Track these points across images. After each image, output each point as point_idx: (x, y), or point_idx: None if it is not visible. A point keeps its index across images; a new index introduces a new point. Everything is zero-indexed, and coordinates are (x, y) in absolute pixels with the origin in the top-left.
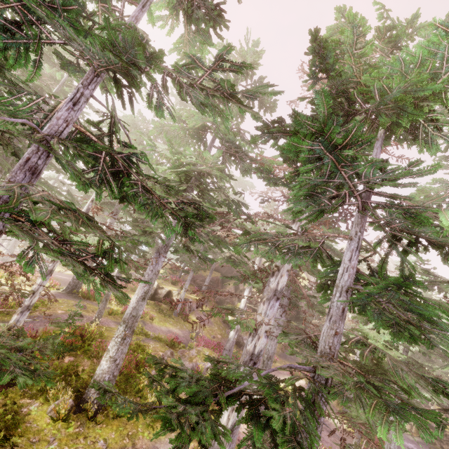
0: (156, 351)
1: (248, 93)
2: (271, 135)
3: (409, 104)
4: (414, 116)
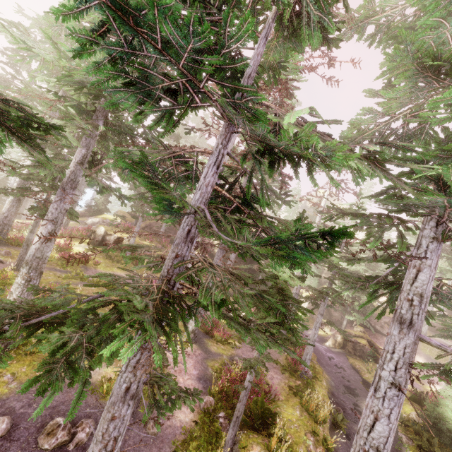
0: (90, 293)
1: None
2: None
3: None
4: None
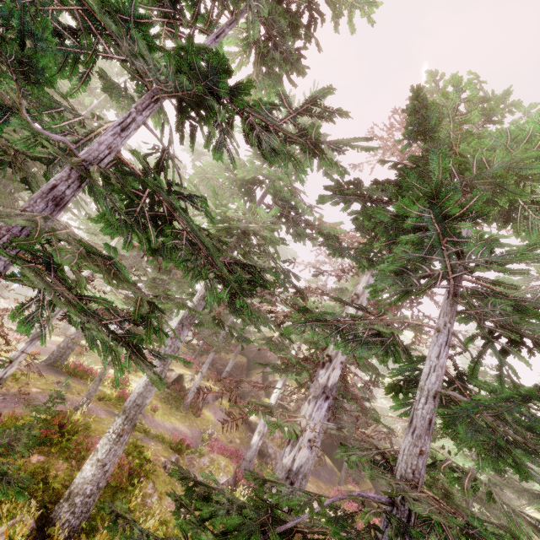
0: (157, 456)
1: (336, 145)
2: (344, 197)
3: (510, 181)
4: (515, 196)
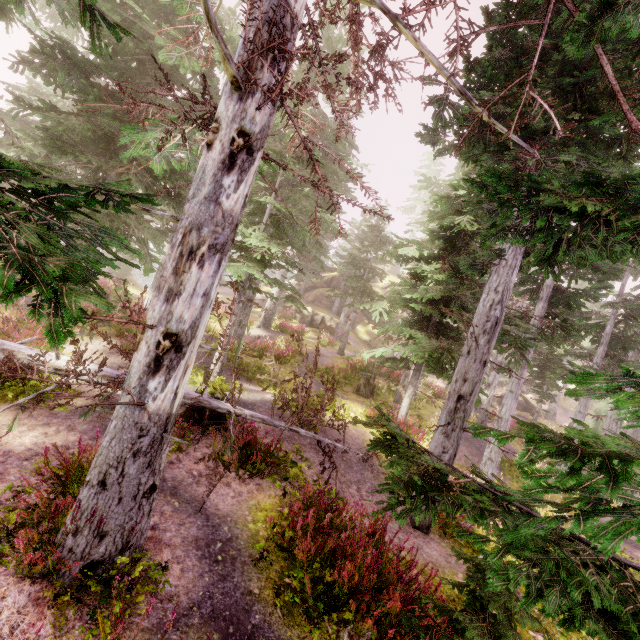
0: None
1: None
2: None
3: None
4: None
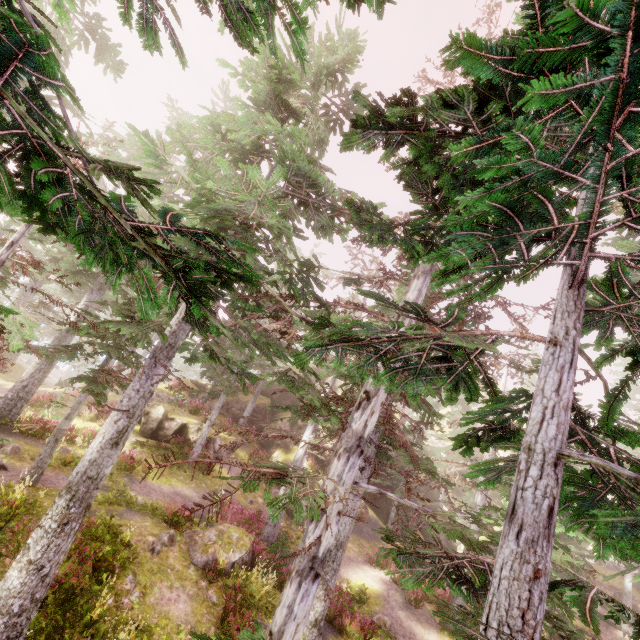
0: (142, 536)
1: None
2: (385, 132)
3: None
4: None
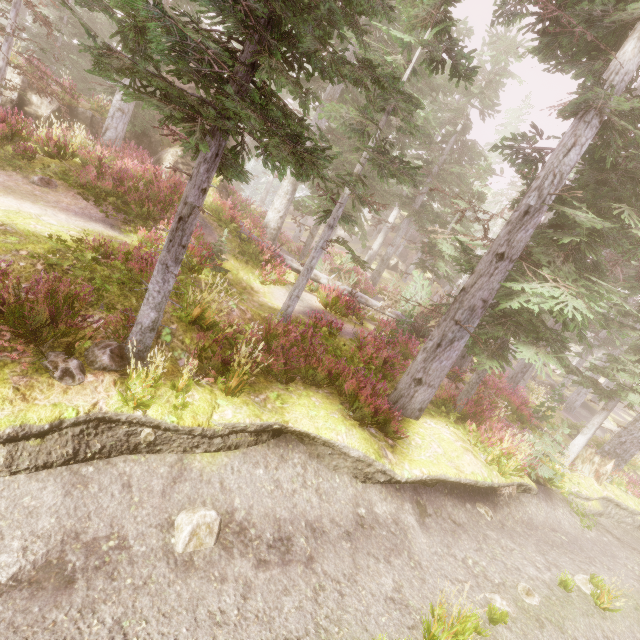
0: None
1: None
2: None
3: None
4: None
